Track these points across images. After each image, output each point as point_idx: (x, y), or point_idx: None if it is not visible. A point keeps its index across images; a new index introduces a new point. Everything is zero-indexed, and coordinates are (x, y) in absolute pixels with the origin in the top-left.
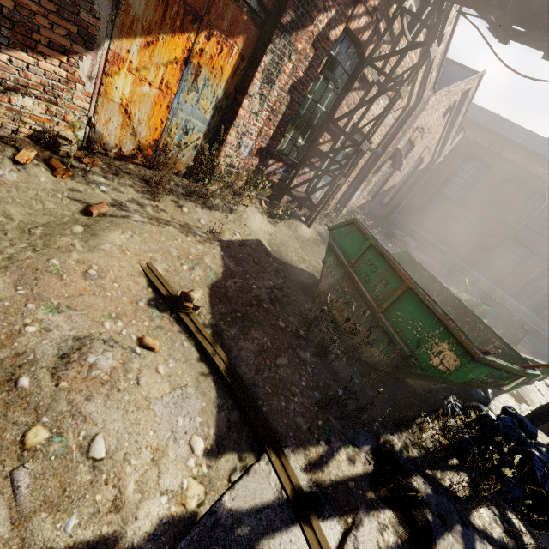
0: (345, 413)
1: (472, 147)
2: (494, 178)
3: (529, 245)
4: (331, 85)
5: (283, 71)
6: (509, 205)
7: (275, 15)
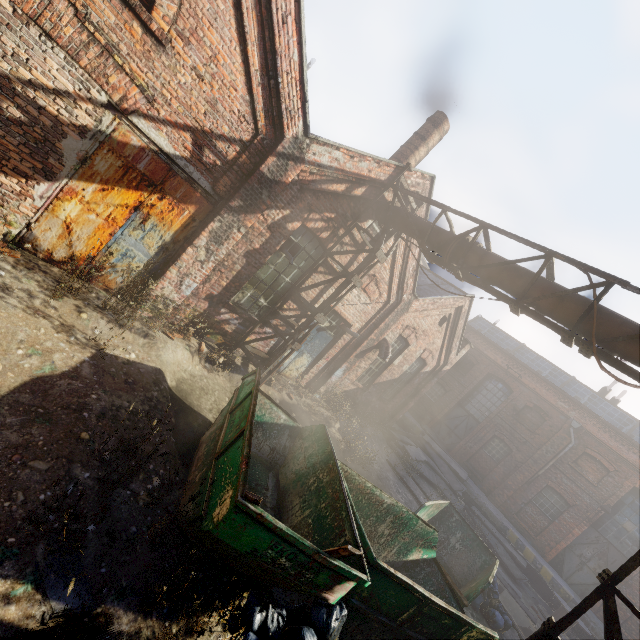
0: (75, 556)
1: (492, 367)
2: (516, 403)
3: (562, 493)
4: (296, 263)
5: (232, 237)
6: (534, 437)
7: (226, 200)
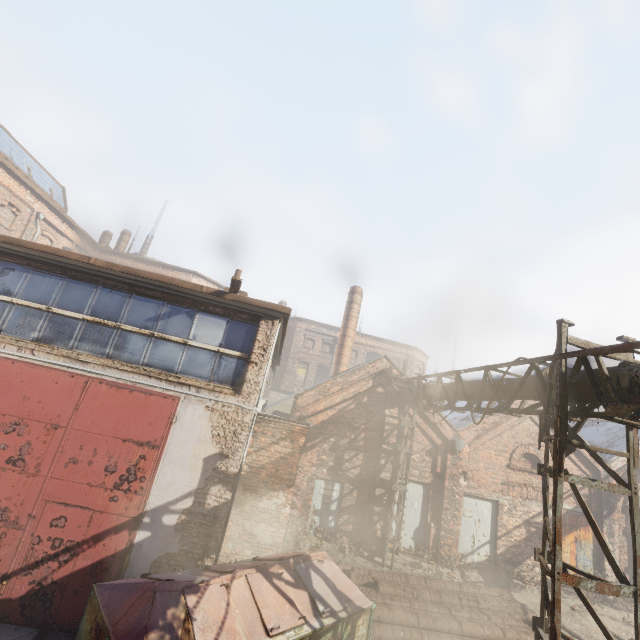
0: None
1: None
2: None
3: None
4: None
5: (614, 529)
6: None
7: (599, 513)
